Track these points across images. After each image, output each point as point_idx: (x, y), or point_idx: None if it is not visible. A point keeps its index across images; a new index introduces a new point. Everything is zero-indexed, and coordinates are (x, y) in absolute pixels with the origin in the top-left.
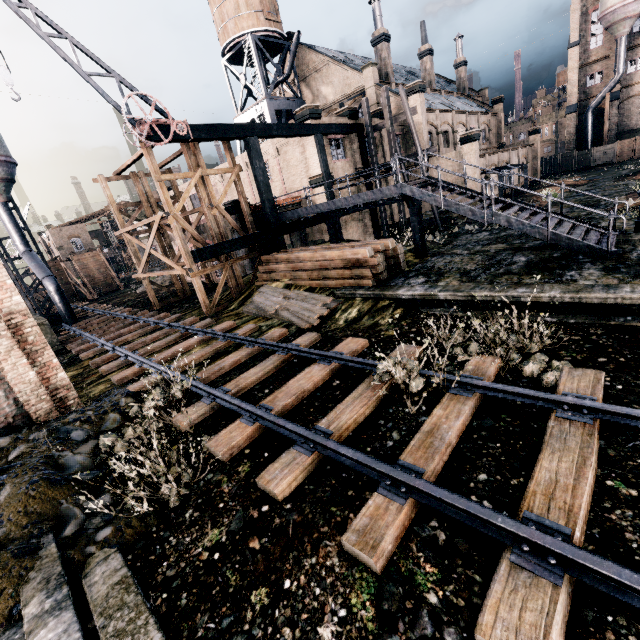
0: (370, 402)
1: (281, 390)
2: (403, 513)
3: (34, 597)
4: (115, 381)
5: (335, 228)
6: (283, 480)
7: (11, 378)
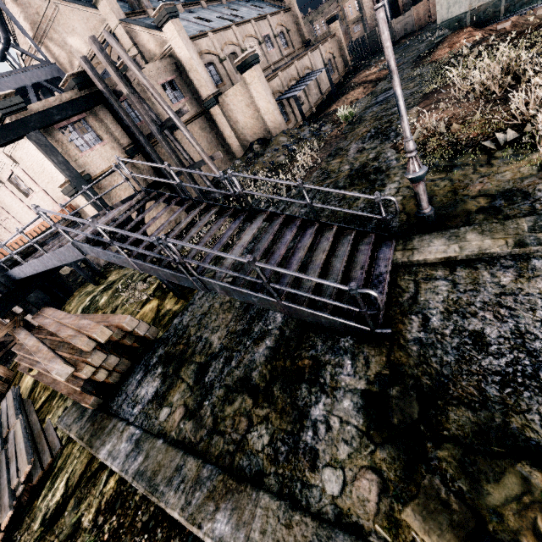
0: None
1: None
2: None
3: None
4: None
5: (90, 264)
6: None
7: None
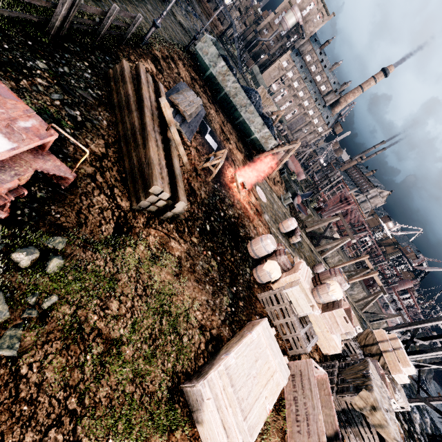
0: None
1: None
2: None
3: None
4: None
5: None
6: None
7: None
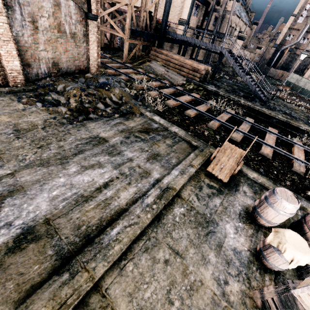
0: (206, 108)
1: (180, 98)
2: (218, 124)
3: (146, 112)
4: (108, 72)
5: (185, 50)
6: (192, 113)
7: (91, 52)
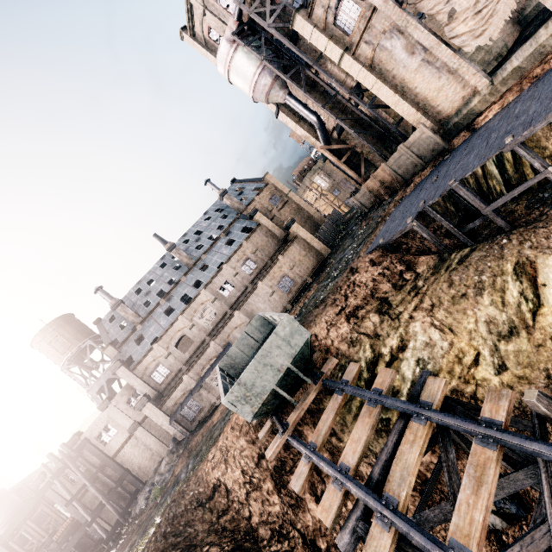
0: None
1: None
2: None
3: None
4: None
5: None
6: None
7: None
